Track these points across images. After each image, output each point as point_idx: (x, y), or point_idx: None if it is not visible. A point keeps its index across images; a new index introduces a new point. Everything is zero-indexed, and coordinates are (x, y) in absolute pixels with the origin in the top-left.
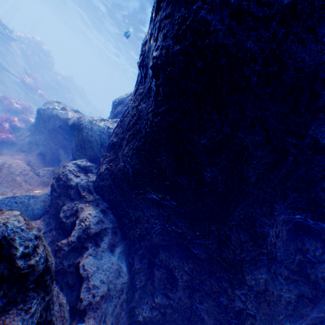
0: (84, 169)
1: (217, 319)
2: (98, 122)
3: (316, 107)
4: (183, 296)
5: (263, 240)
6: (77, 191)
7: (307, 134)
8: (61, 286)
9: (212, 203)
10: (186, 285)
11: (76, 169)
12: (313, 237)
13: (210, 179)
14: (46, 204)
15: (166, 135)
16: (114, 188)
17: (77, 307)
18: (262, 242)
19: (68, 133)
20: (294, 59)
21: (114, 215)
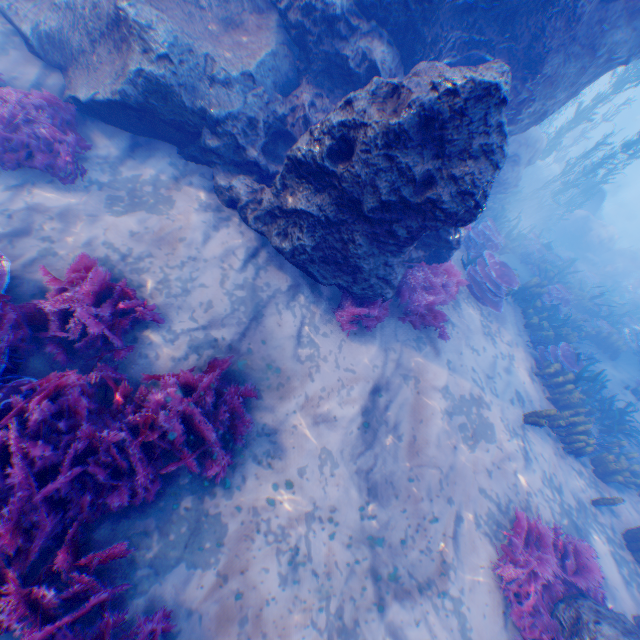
0: None
1: None
2: None
3: None
4: None
5: (575, 24)
6: (346, 25)
7: None
8: None
9: None
10: None
11: None
12: (618, 3)
13: None
14: (288, 61)
15: None
16: (411, 3)
17: None
18: (573, 26)
19: None
20: None
21: (395, 45)
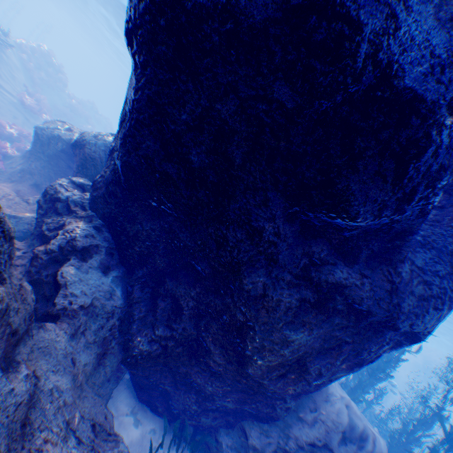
0: (81, 188)
1: (222, 346)
2: (106, 137)
3: (275, 66)
4: (189, 327)
5: (260, 237)
6: (68, 207)
7: (273, 98)
8: (36, 298)
9: (207, 199)
10: (192, 314)
11: (70, 185)
12: (321, 240)
13: (198, 164)
14: (31, 227)
15: (148, 114)
16: (108, 197)
17: (50, 312)
18: (259, 239)
19: (73, 160)
20: (246, 15)
21: (110, 234)
